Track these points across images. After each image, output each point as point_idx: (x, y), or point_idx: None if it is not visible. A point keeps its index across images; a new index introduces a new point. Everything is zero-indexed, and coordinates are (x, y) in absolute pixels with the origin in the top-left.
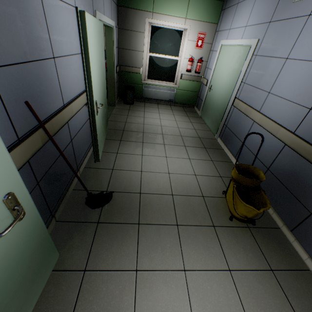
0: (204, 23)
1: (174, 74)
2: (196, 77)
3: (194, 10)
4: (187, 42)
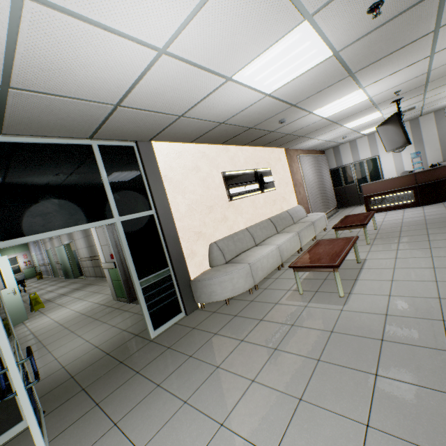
0: (24, 252)
1: (21, 269)
2: (32, 266)
3: (18, 250)
4: (21, 258)
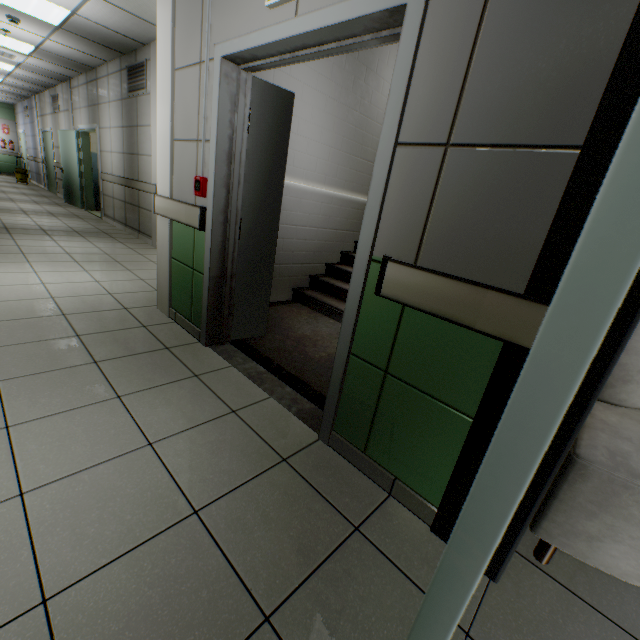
0: (5, 120)
1: None
2: (14, 153)
3: None
4: None
